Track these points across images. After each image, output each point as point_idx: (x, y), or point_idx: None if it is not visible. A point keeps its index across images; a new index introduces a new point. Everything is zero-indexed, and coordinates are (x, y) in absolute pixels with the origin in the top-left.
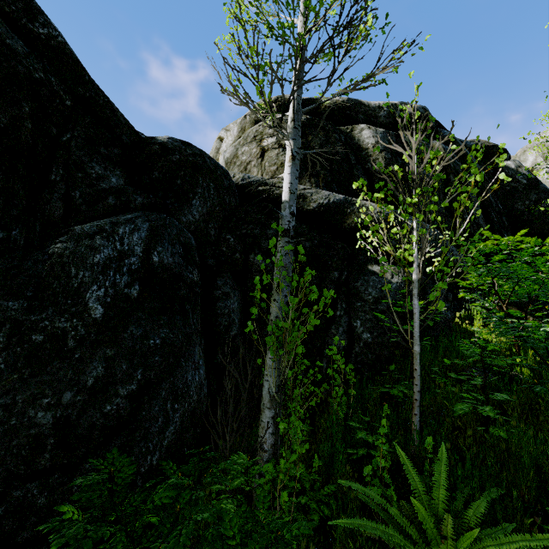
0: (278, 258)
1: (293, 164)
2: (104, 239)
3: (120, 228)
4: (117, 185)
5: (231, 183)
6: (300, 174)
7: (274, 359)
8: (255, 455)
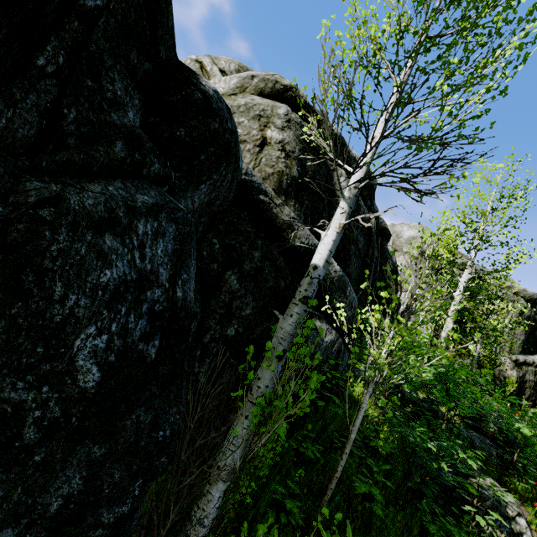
0: (290, 323)
1: (340, 233)
2: (116, 238)
3: (139, 222)
4: (131, 124)
5: (241, 178)
6: (289, 193)
7: (249, 431)
8: (189, 528)
